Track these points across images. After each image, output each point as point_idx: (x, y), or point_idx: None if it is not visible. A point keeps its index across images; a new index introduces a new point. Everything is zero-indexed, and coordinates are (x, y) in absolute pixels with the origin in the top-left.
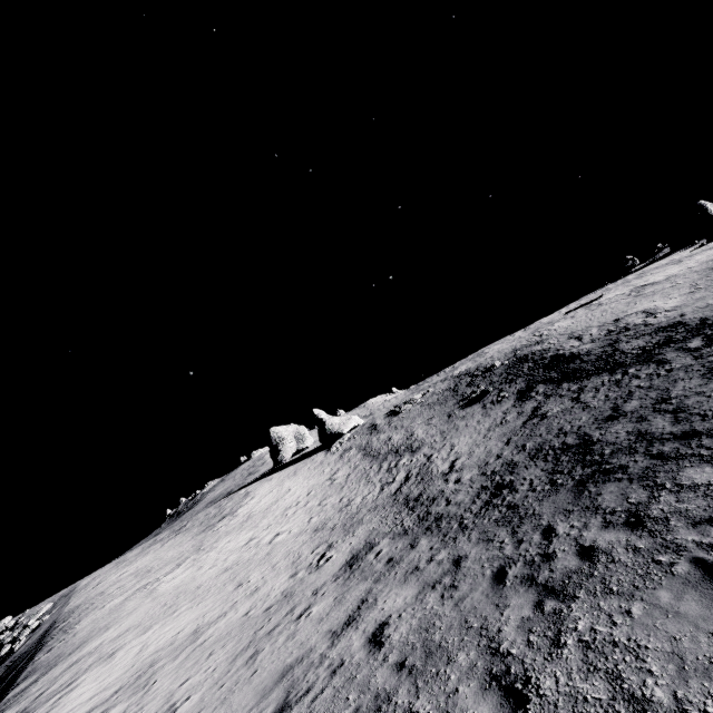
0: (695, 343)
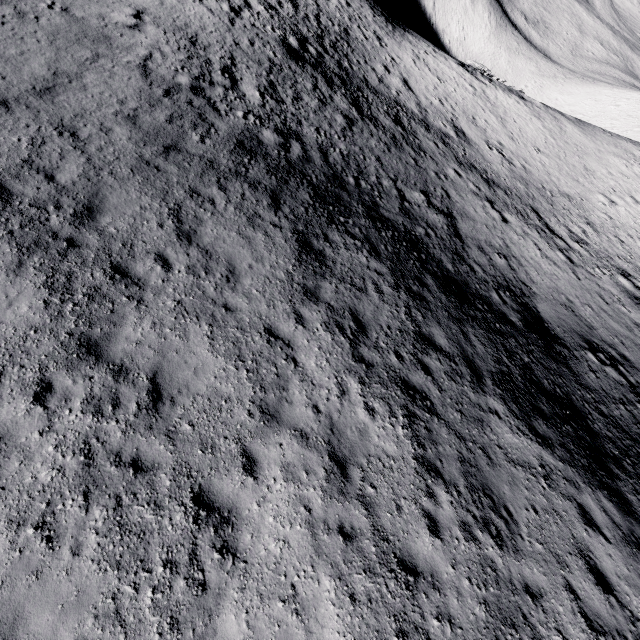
0: (296, 148)
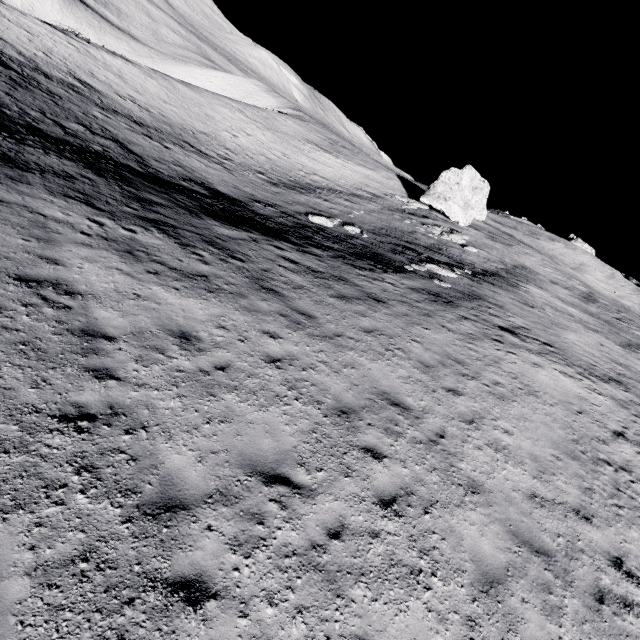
0: None
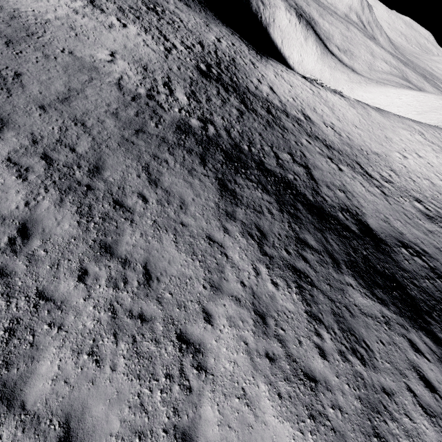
0: (211, 129)
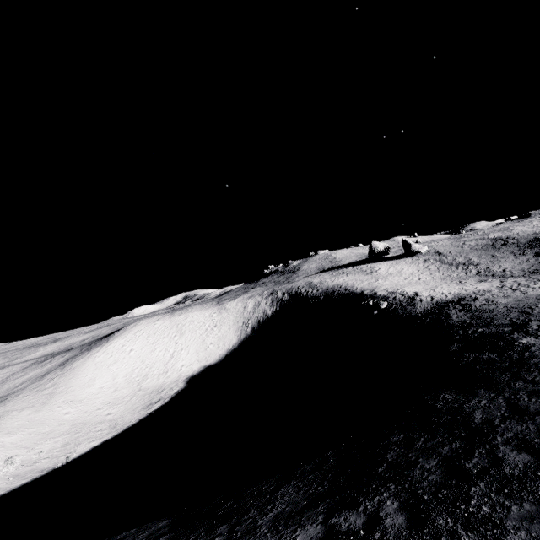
0: None
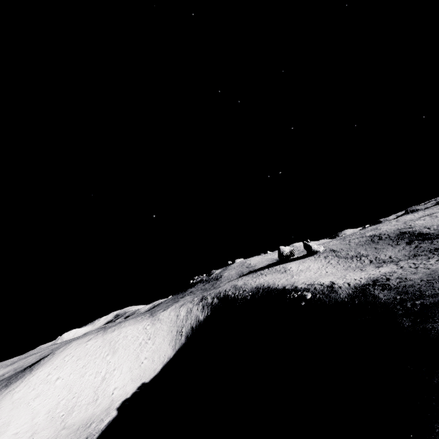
0: None
